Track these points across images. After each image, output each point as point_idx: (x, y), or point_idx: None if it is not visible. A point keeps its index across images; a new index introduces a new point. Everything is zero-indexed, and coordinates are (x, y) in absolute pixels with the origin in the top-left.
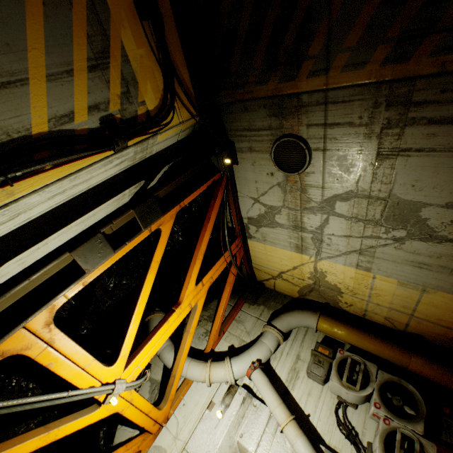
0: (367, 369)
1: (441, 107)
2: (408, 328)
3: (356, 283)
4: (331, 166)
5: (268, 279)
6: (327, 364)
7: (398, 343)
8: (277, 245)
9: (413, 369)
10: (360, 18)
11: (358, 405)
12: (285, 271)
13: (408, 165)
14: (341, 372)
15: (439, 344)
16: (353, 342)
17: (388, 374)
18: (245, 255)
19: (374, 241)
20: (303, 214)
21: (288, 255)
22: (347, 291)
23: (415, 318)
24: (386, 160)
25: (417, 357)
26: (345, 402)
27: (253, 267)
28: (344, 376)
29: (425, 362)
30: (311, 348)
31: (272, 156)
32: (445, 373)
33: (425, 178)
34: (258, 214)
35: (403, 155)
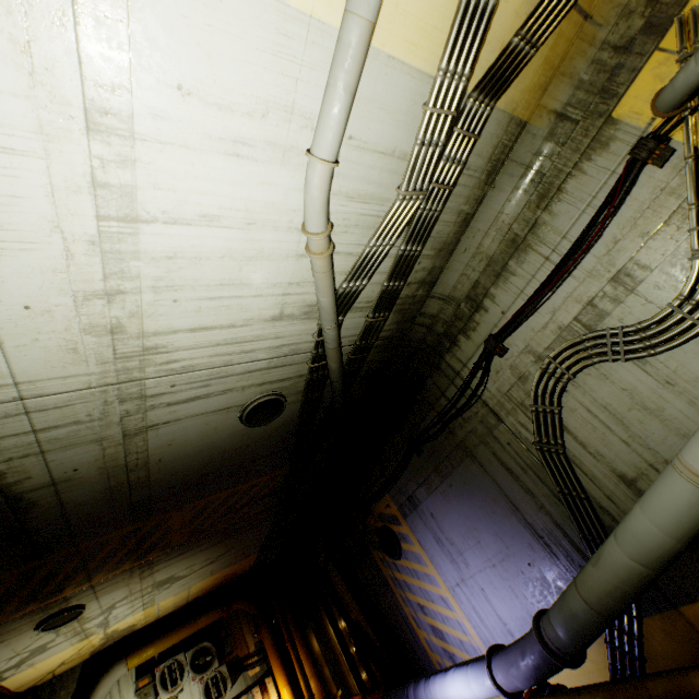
0: (180, 660)
1: (169, 556)
2: (189, 600)
3: (147, 613)
4: (107, 598)
5: (43, 678)
6: (153, 689)
7: (189, 620)
8: (54, 654)
9: (202, 627)
10: (112, 562)
11: (184, 686)
12: (69, 657)
13: (161, 572)
14: (165, 683)
15: (208, 592)
16: (162, 650)
17: (192, 649)
18: (7, 698)
19: (153, 596)
20: (84, 625)
21: (71, 649)
22: (141, 620)
23: (191, 595)
24: (147, 577)
25: (202, 619)
26: (176, 696)
27: (13, 690)
28: (169, 685)
29: (206, 618)
30: (132, 688)
31: (40, 631)
32: (217, 613)
33: (172, 569)
34: (20, 660)
35: (157, 572)
